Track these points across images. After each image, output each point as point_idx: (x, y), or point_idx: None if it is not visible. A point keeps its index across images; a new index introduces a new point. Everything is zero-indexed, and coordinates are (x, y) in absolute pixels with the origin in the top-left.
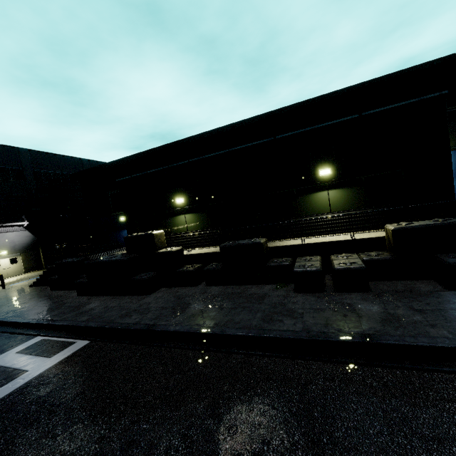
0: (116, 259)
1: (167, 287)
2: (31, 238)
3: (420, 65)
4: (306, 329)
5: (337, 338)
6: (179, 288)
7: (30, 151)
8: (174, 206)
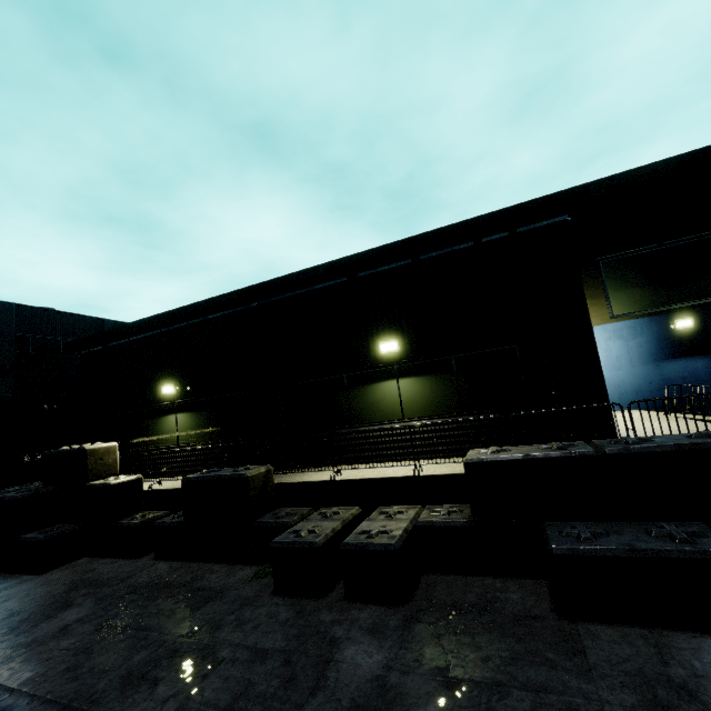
0: (4, 497)
1: (92, 556)
2: None
3: (573, 189)
4: None
5: None
6: (105, 562)
7: (19, 306)
8: (160, 399)
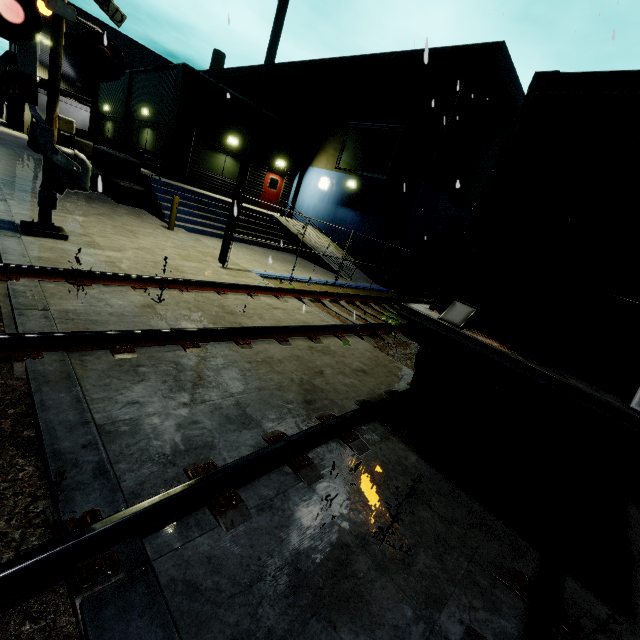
0: None
1: None
2: None
3: (350, 58)
4: None
5: None
6: None
7: (130, 40)
8: (106, 113)
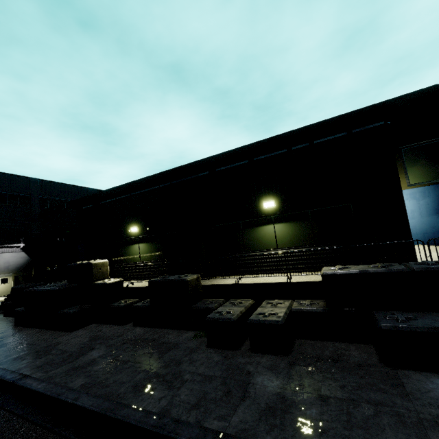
0: (49, 289)
1: (98, 323)
2: (26, 259)
3: (385, 102)
4: (164, 410)
5: (182, 436)
6: (106, 326)
7: (41, 180)
8: (129, 235)
